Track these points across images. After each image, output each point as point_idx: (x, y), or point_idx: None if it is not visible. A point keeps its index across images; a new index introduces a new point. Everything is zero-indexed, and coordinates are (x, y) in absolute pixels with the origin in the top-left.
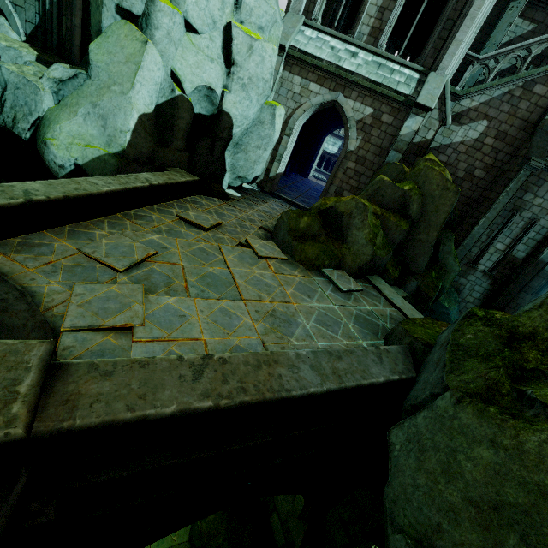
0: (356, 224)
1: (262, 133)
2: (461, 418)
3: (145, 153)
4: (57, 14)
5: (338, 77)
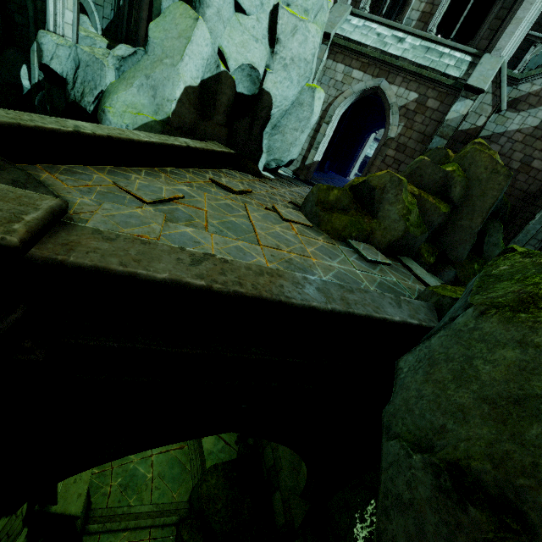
0: (389, 199)
1: (300, 115)
2: (483, 328)
3: (187, 124)
4: (128, 9)
5: (383, 63)
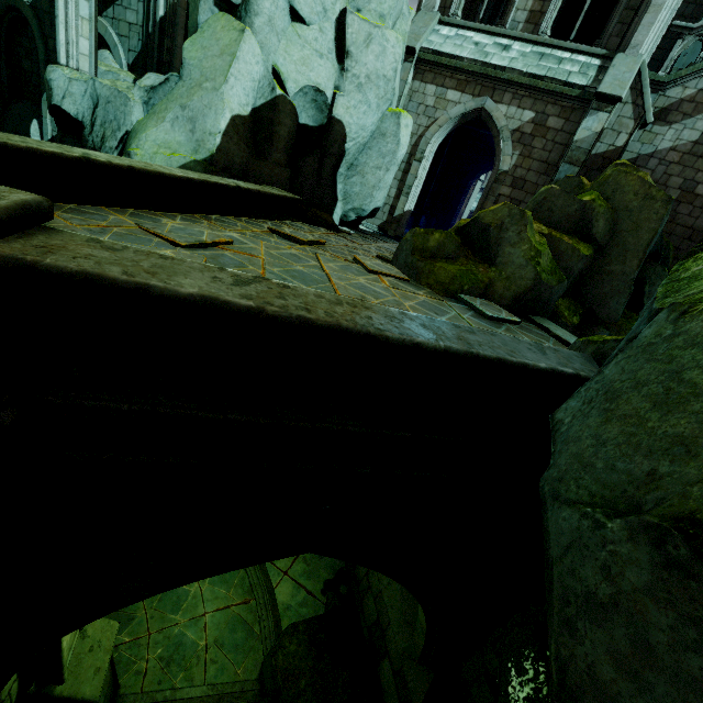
0: (510, 239)
1: (383, 148)
2: (689, 330)
3: (237, 164)
4: (159, 36)
5: (485, 78)
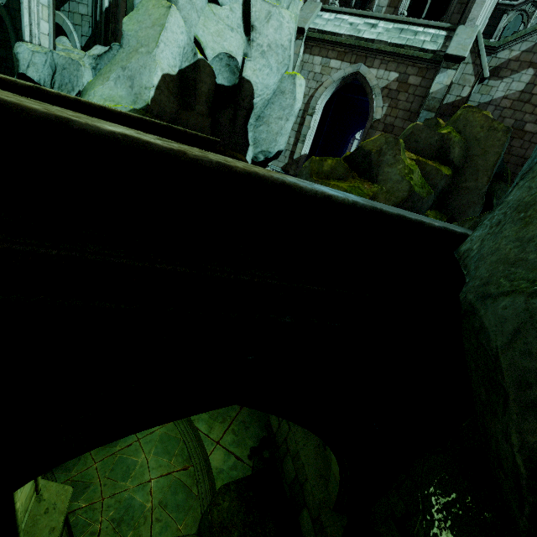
0: (387, 161)
1: (283, 103)
2: None
3: (168, 113)
4: (105, 23)
5: (359, 49)
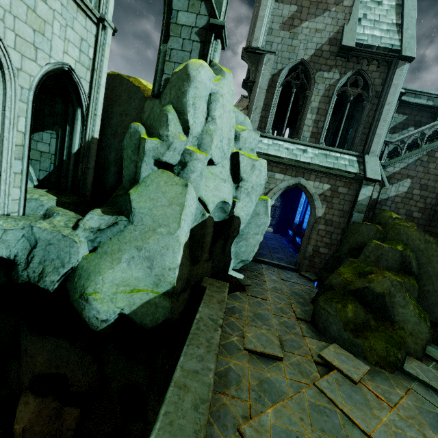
0: (399, 302)
1: (258, 222)
2: None
3: (185, 278)
4: (74, 163)
5: (297, 167)
